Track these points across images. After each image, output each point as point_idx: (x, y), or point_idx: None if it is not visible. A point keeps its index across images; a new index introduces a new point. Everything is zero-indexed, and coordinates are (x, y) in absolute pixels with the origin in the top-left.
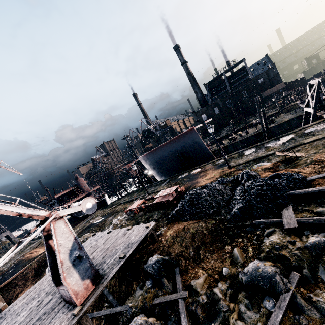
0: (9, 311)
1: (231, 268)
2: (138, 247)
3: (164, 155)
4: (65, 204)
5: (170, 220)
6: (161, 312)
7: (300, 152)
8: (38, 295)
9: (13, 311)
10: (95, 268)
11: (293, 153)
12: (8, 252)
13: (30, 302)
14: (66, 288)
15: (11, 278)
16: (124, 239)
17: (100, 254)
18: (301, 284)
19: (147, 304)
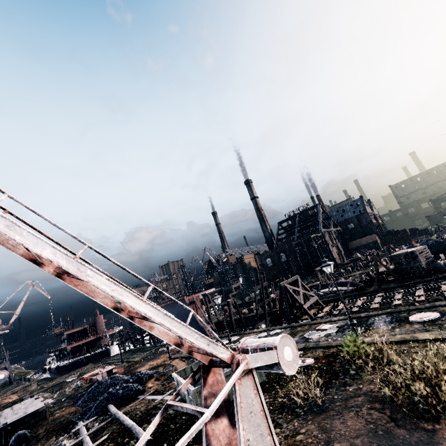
0: None
1: None
2: (23, 419)
3: None
4: (70, 345)
5: (73, 402)
6: None
7: None
8: None
9: None
10: None
11: (183, 365)
12: None
13: None
14: None
15: None
16: (27, 410)
17: (6, 417)
18: None
19: None
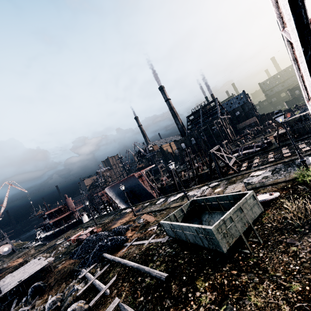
0: None
1: (53, 296)
2: (33, 275)
3: (120, 190)
4: (51, 221)
5: (70, 256)
6: None
7: (159, 215)
8: None
9: None
10: None
11: (151, 217)
12: None
13: None
14: None
15: None
16: (34, 268)
17: (19, 276)
18: (58, 309)
19: None
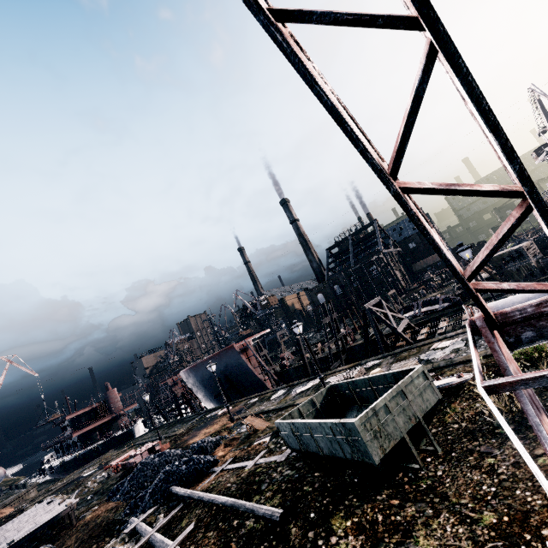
0: None
1: None
2: (37, 531)
3: (207, 375)
4: (76, 432)
5: (108, 497)
6: None
7: (275, 419)
8: None
9: None
10: None
11: (260, 422)
12: None
13: None
14: None
15: None
16: (40, 518)
17: (9, 534)
18: None
19: None
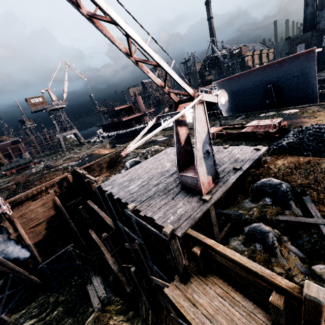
0: (114, 182)
1: None
2: (251, 165)
3: (248, 85)
4: (124, 118)
5: (276, 151)
6: (287, 229)
7: None
8: (139, 178)
9: (119, 183)
10: (216, 168)
11: None
12: (151, 122)
13: (134, 181)
14: (198, 176)
15: (90, 163)
16: (225, 155)
17: None
18: None
19: (268, 217)
